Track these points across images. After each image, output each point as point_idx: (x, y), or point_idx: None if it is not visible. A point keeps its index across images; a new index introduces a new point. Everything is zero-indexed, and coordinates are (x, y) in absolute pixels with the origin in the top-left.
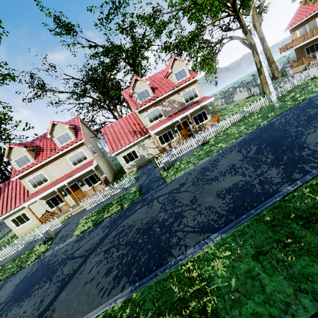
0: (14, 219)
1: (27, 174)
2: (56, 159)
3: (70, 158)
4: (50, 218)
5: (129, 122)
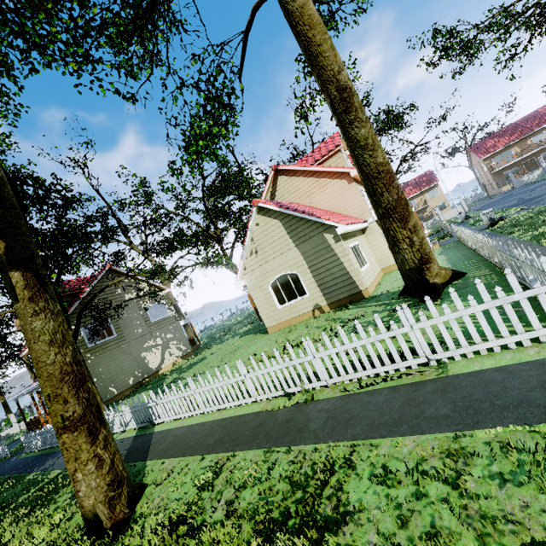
0: (352, 249)
1: (357, 181)
2: None
3: None
4: None
5: None
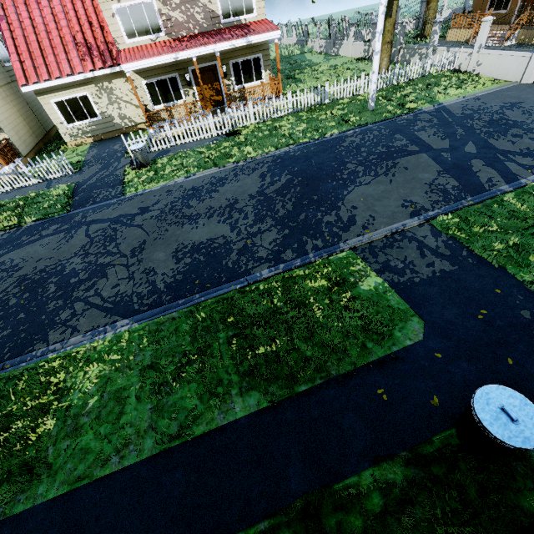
0: None
1: None
2: None
3: None
4: None
5: (77, 12)
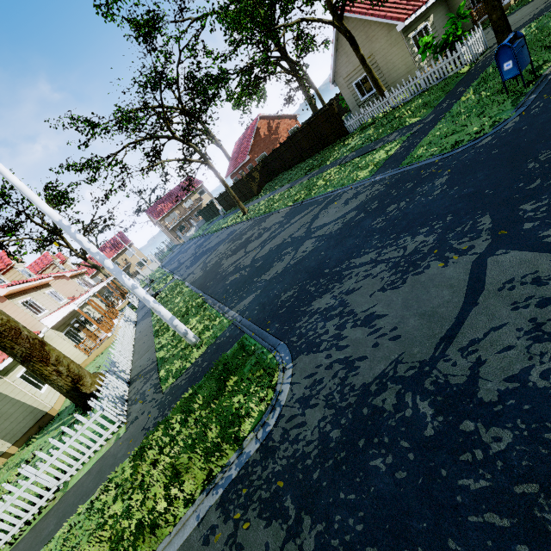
0: (23, 377)
1: (14, 295)
2: (36, 290)
3: (48, 294)
4: (108, 328)
5: None
